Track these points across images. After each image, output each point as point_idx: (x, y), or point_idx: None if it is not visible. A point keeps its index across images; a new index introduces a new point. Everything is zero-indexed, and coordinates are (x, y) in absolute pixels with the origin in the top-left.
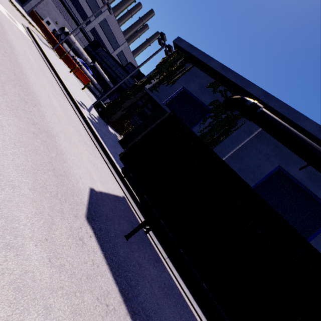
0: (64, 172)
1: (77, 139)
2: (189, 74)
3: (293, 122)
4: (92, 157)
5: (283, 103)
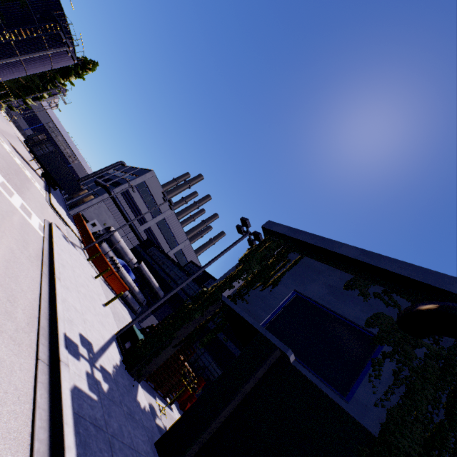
0: None
1: None
2: (300, 268)
3: None
4: None
5: None
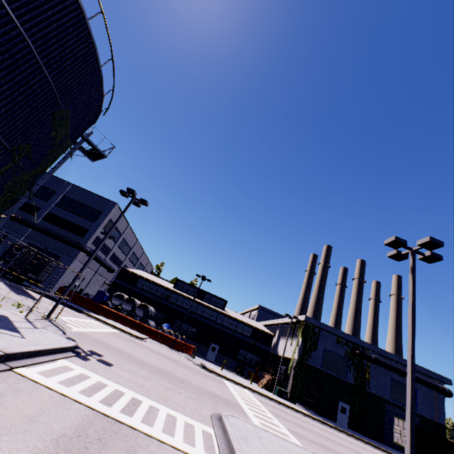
0: None
1: None
2: (321, 336)
3: (387, 357)
4: None
5: (379, 348)
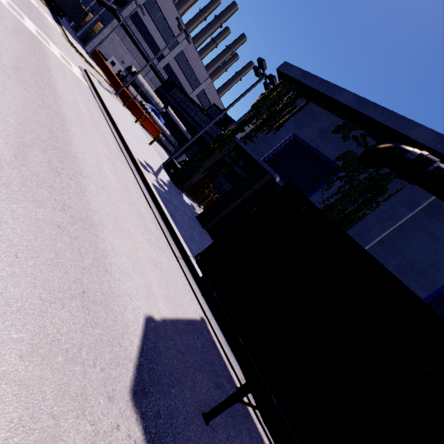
0: (103, 294)
1: (134, 223)
2: (303, 114)
3: None
4: (155, 251)
5: None
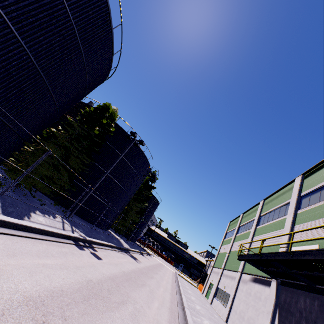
0: None
1: None
2: None
3: None
4: None
5: None
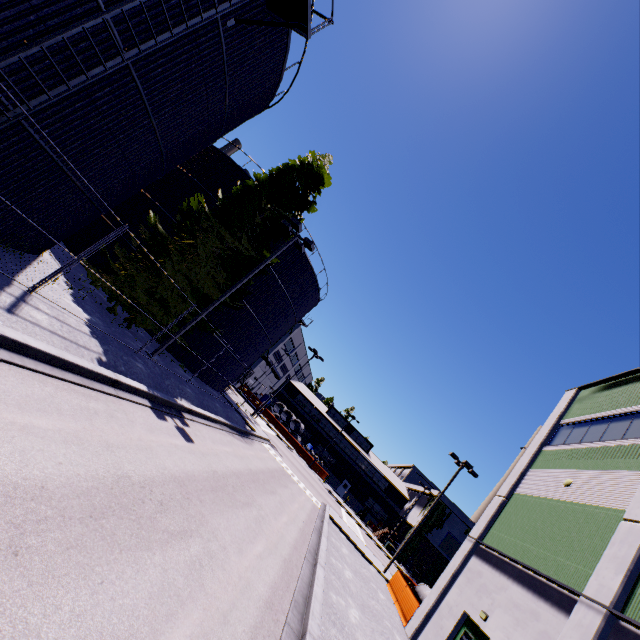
0: None
1: None
2: (450, 519)
3: None
4: None
5: None
